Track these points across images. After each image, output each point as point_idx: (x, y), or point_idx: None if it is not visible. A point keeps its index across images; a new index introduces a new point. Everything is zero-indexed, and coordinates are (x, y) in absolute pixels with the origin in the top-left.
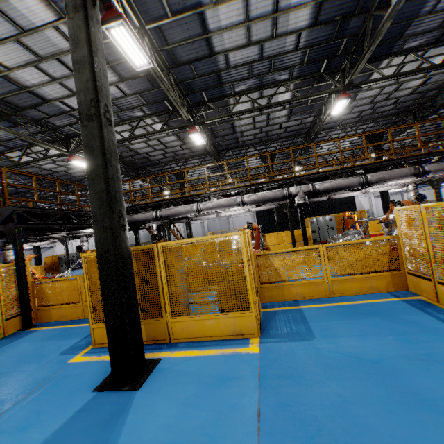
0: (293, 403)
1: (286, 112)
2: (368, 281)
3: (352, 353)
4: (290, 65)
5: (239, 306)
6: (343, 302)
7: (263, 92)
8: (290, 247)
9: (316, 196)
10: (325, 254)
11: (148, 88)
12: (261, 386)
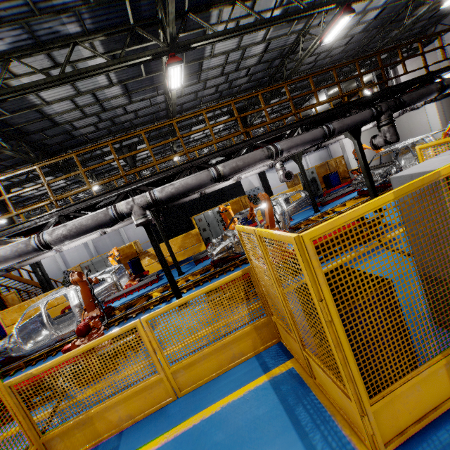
0: None
1: (120, 89)
2: (227, 349)
3: None
4: (68, 5)
5: None
6: (190, 415)
7: (54, 56)
8: (181, 256)
9: (186, 195)
10: (150, 333)
11: None
12: None
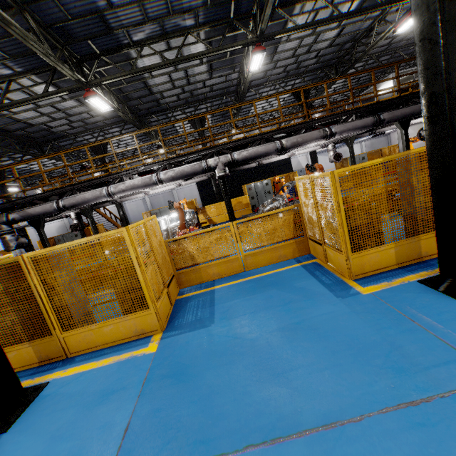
0: (165, 406)
1: (206, 67)
2: (277, 251)
3: (239, 334)
4: (192, 7)
5: (137, 307)
6: (254, 275)
7: (170, 42)
8: None
9: (246, 163)
10: (236, 231)
11: (2, 34)
12: (142, 393)
